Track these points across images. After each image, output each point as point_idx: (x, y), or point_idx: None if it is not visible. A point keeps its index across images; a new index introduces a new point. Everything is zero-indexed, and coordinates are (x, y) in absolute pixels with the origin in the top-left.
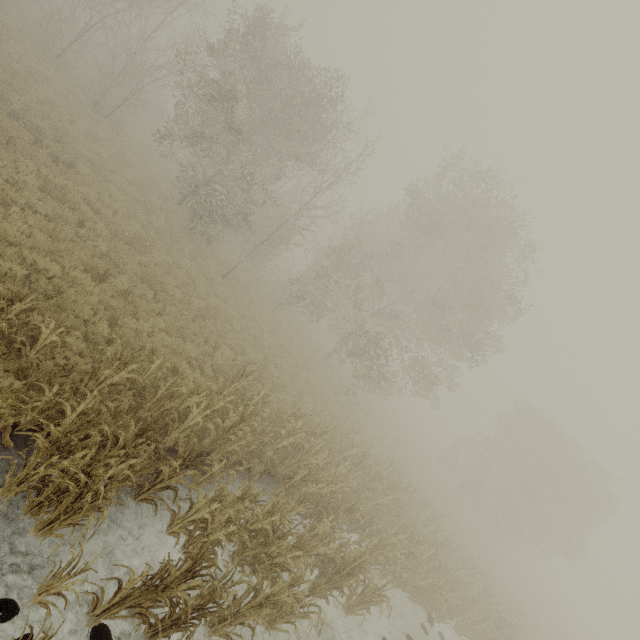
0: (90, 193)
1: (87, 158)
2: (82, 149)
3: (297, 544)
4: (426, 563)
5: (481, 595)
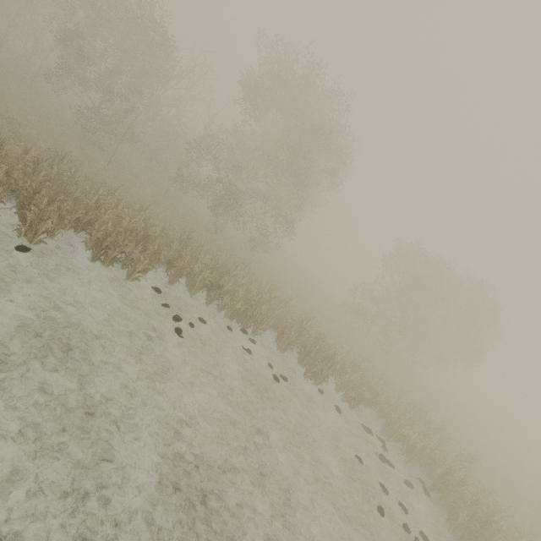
0: None
1: None
2: None
3: (50, 201)
4: (241, 298)
5: (302, 328)
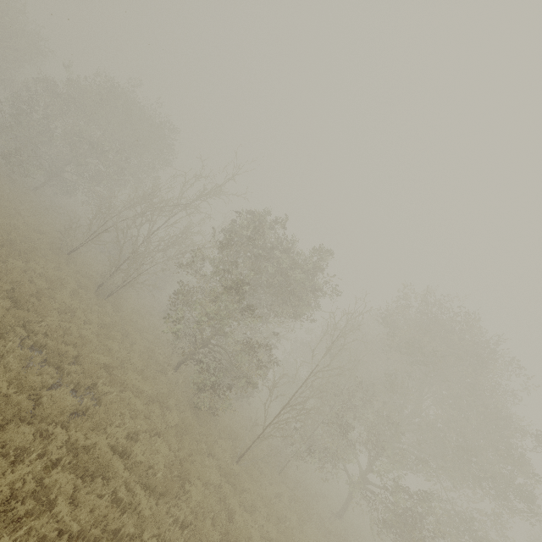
0: (118, 432)
1: (102, 364)
2: (99, 357)
3: None
4: None
5: None
